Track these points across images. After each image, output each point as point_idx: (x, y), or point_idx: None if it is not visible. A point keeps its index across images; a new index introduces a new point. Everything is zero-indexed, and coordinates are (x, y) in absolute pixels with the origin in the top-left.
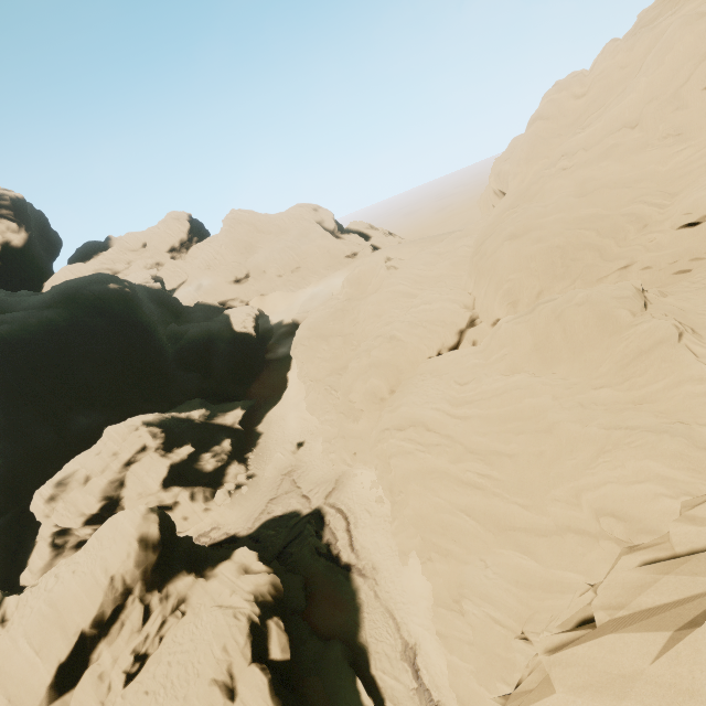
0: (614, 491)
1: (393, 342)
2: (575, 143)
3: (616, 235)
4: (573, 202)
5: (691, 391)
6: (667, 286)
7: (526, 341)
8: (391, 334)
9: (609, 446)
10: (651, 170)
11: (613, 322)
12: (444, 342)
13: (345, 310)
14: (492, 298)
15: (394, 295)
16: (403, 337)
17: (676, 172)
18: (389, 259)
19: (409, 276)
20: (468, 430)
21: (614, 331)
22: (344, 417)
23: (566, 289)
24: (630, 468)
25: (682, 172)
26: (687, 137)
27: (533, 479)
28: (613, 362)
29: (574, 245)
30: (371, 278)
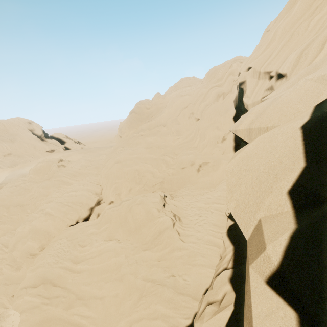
0: (145, 325)
1: (47, 216)
2: (146, 126)
3: (158, 167)
4: (143, 150)
5: (177, 255)
6: (176, 190)
7: (117, 220)
8: (46, 211)
9: (144, 292)
10: (170, 143)
11: (151, 215)
12: (80, 215)
13: (27, 188)
14: (109, 190)
15: (58, 182)
16: (54, 213)
17: (177, 146)
18: (62, 160)
19: (71, 172)
20: (79, 282)
21: (152, 219)
22: (9, 267)
23: (141, 189)
24: (152, 309)
25: (179, 146)
26: (180, 134)
27: (112, 313)
28: (151, 236)
29: (143, 170)
30: (48, 170)
